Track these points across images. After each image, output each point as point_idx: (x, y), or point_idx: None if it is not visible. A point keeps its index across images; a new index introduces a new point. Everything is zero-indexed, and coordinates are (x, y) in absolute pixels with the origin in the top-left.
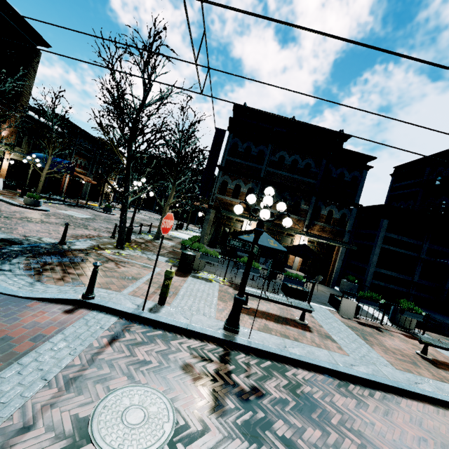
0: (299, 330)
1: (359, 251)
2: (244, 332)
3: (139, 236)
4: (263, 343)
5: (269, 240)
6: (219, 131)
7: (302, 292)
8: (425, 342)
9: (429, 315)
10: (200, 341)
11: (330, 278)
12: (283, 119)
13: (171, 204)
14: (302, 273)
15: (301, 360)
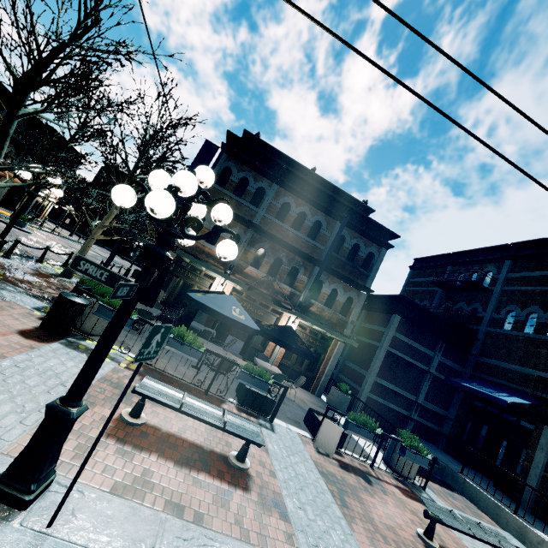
0: (222, 486)
1: (360, 351)
2: (55, 502)
3: (35, 264)
4: (87, 542)
5: (235, 307)
6: (210, 145)
7: (265, 401)
8: (433, 517)
9: (435, 459)
10: None
11: (318, 383)
12: (302, 167)
13: (106, 227)
14: (277, 370)
15: None
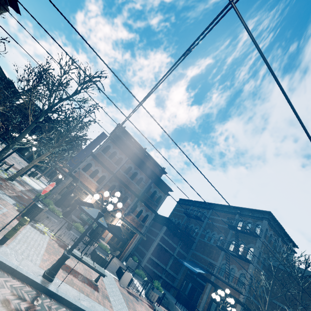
0: (91, 289)
1: (146, 241)
2: (56, 282)
3: None
4: (66, 293)
5: None
6: (104, 134)
7: (103, 260)
8: None
9: (165, 293)
10: (21, 282)
11: (124, 255)
12: (140, 146)
13: (43, 160)
14: (108, 246)
15: (86, 310)
